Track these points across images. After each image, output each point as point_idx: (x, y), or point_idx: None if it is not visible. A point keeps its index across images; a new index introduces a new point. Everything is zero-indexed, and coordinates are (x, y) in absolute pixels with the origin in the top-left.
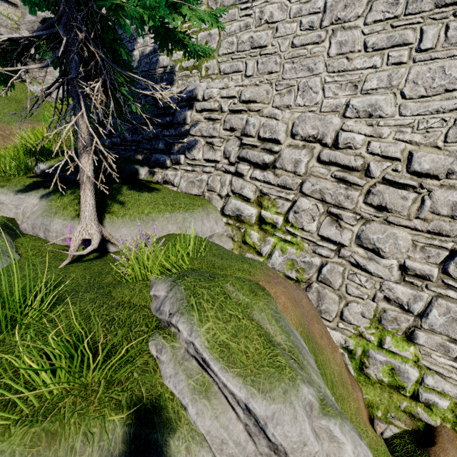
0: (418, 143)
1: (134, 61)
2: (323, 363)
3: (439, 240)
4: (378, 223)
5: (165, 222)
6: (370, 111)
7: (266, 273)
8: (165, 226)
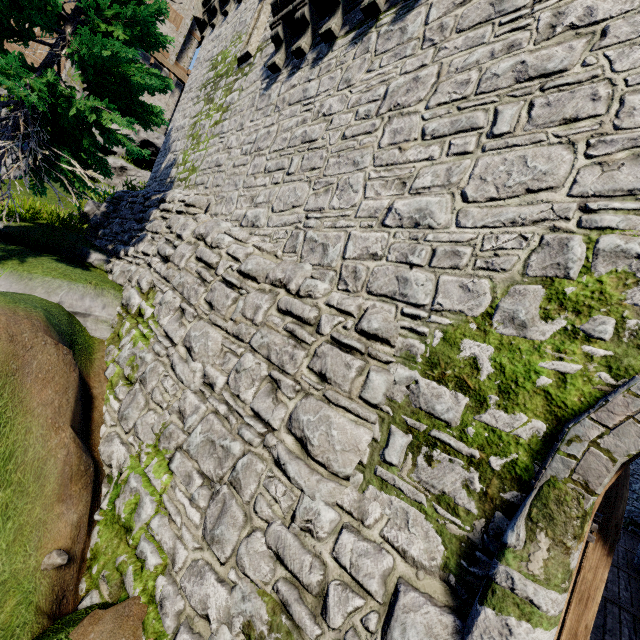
0: (265, 250)
1: (160, 171)
2: (10, 421)
3: (239, 346)
4: (204, 321)
5: (39, 283)
6: (254, 222)
7: (14, 309)
8: (36, 286)
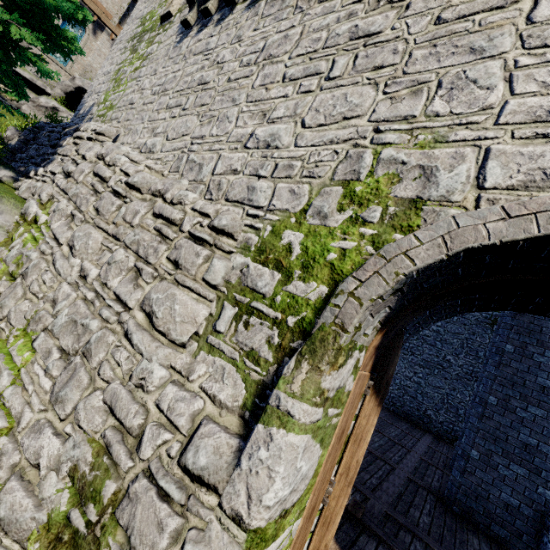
0: (154, 169)
1: (84, 109)
2: None
3: (116, 245)
4: (90, 224)
5: None
6: (151, 148)
7: None
8: None
